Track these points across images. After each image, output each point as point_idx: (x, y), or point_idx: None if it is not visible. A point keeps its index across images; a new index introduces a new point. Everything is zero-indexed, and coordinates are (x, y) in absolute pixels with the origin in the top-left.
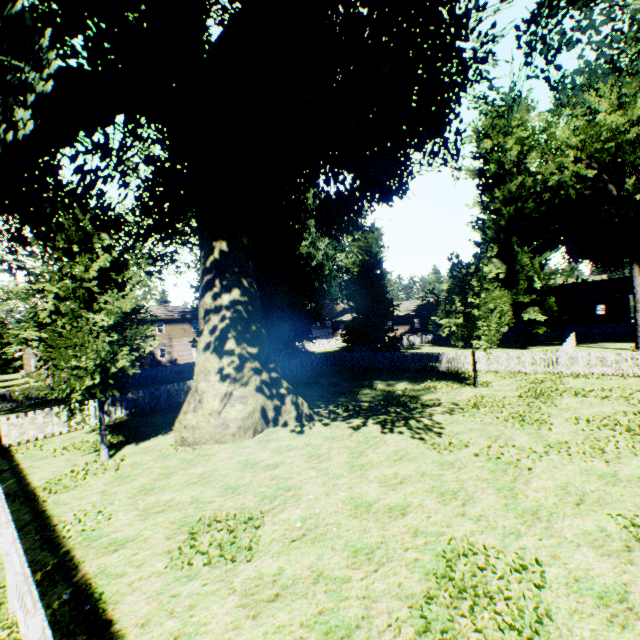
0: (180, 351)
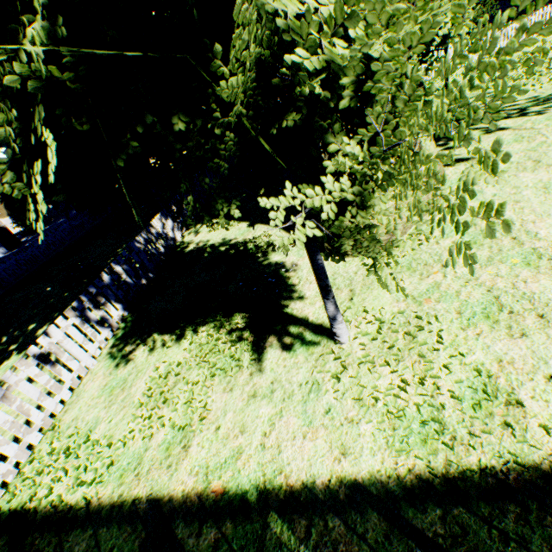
0: None
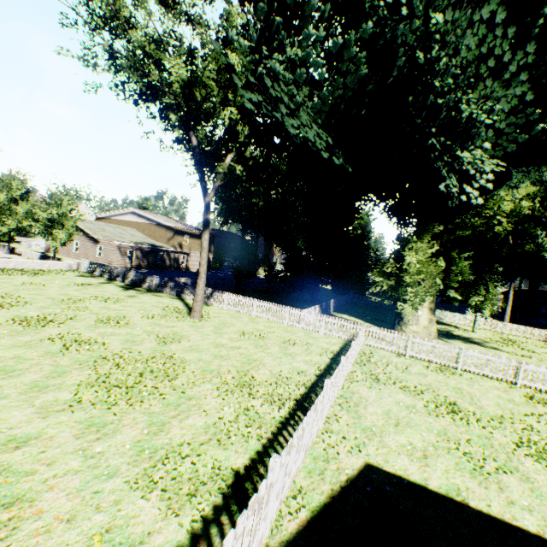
0: (193, 261)
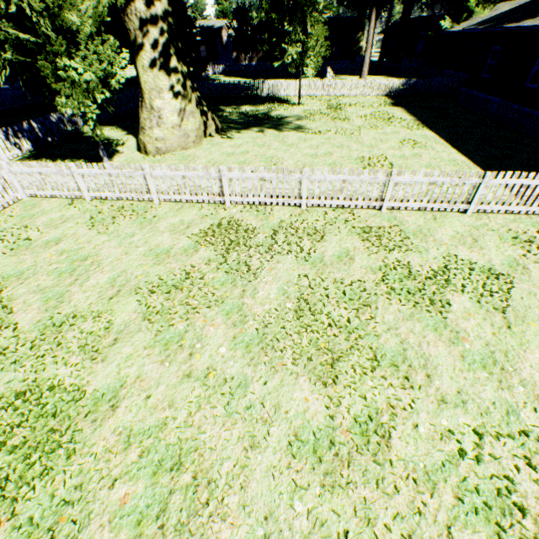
0: None
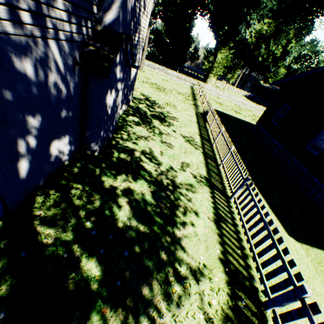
0: None
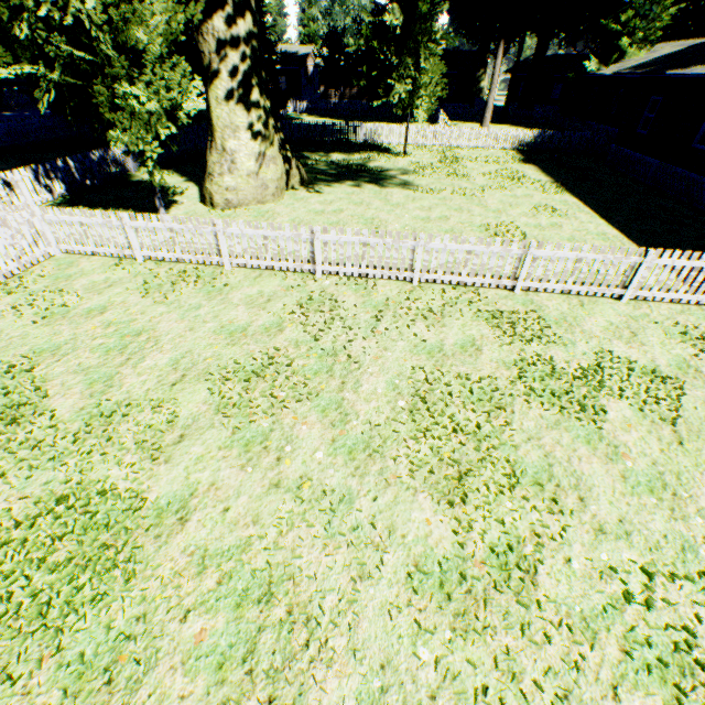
0: None
